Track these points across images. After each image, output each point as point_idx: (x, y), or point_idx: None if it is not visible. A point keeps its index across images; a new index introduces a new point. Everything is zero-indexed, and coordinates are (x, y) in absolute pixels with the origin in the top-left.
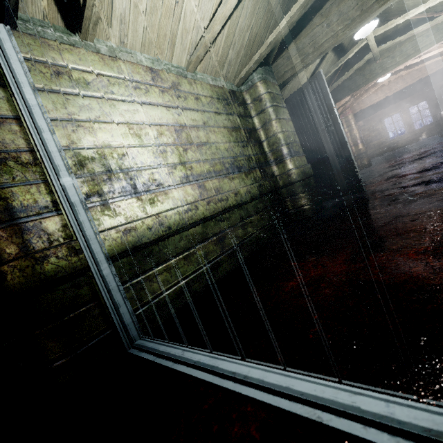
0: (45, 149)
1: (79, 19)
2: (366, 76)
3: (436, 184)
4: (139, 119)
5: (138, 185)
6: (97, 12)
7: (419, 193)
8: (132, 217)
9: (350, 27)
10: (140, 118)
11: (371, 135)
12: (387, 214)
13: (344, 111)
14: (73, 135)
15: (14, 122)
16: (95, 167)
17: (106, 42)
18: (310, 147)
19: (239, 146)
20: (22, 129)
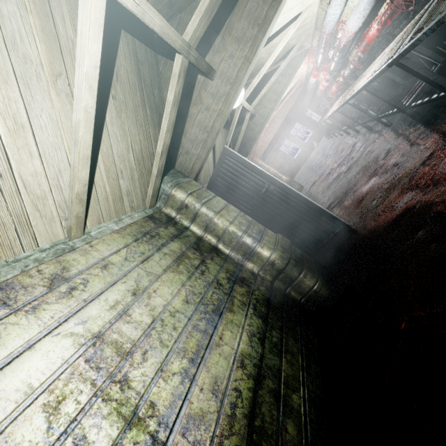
0: None
1: None
2: (255, 129)
3: (442, 188)
4: None
5: None
6: None
7: (444, 210)
8: None
9: (229, 100)
10: None
11: (279, 163)
12: None
13: (252, 161)
14: None
15: None
16: None
17: None
18: (262, 214)
19: (198, 277)
20: None
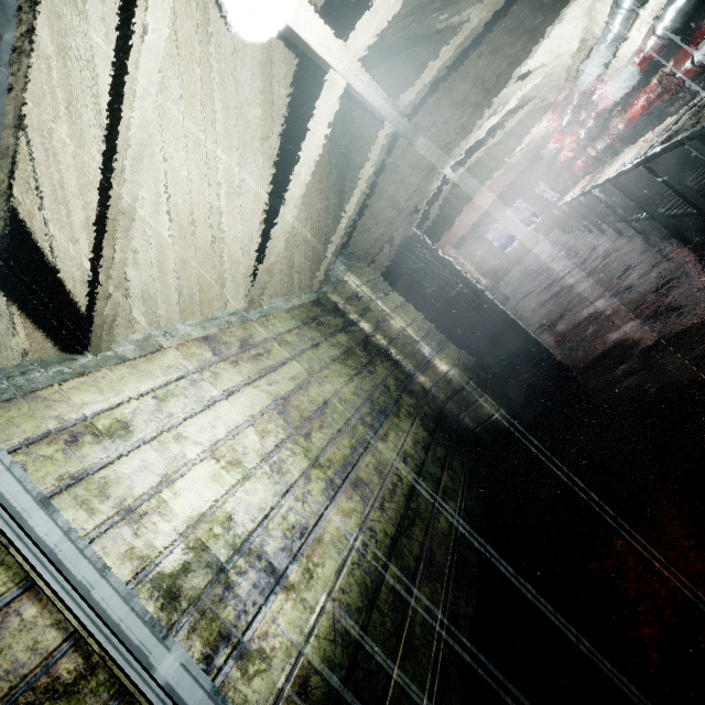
0: (105, 624)
1: (84, 331)
2: (454, 205)
3: (660, 323)
4: (224, 432)
5: (274, 561)
6: (113, 311)
7: (652, 345)
8: (295, 640)
9: (432, 175)
10: (224, 429)
11: (480, 258)
12: (647, 400)
13: (441, 249)
14: (138, 543)
15: (26, 601)
16: (196, 583)
17: (129, 337)
18: (445, 324)
19: (365, 376)
20: (44, 605)
